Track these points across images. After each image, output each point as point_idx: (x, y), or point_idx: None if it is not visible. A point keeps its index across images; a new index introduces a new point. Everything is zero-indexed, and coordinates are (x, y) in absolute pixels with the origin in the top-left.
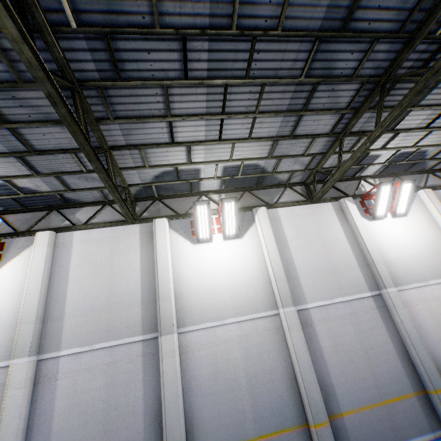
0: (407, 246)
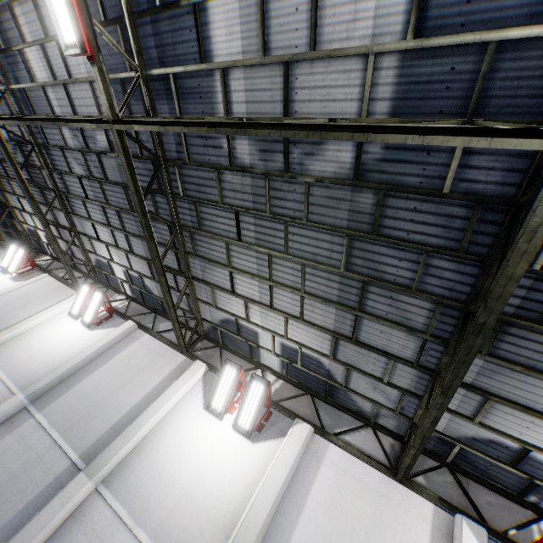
0: None
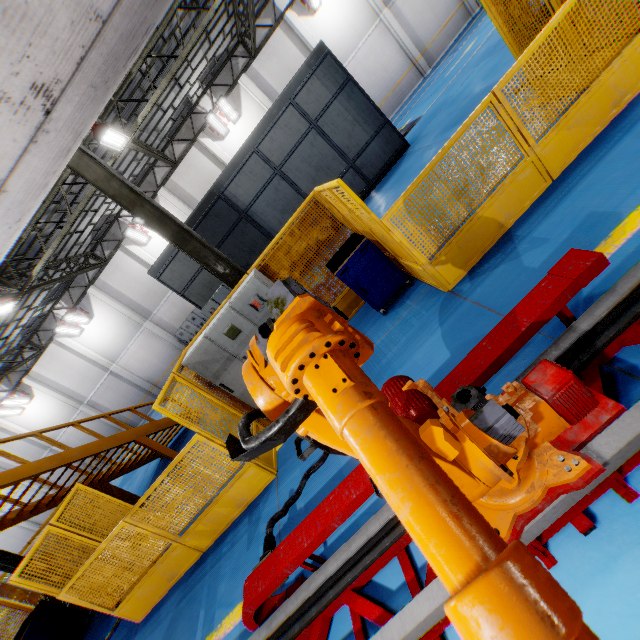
0: (107, 335)
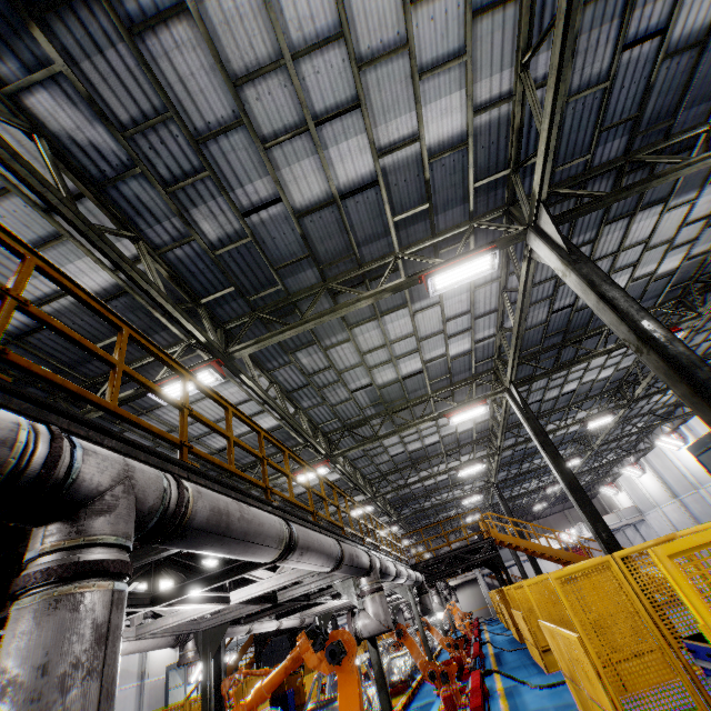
0: None
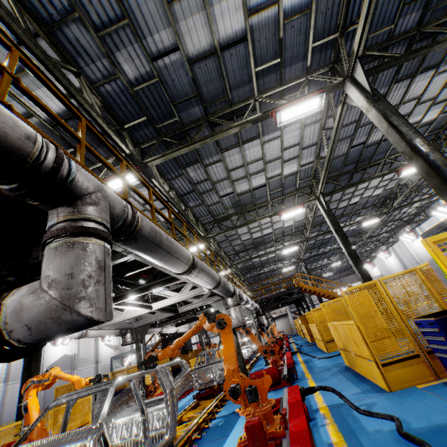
0: None
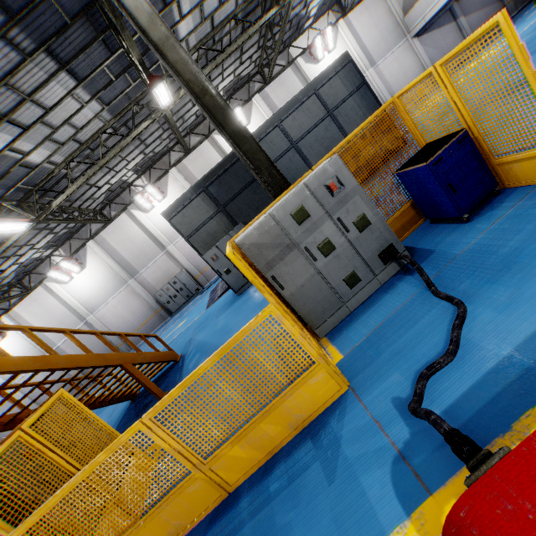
0: (93, 287)
